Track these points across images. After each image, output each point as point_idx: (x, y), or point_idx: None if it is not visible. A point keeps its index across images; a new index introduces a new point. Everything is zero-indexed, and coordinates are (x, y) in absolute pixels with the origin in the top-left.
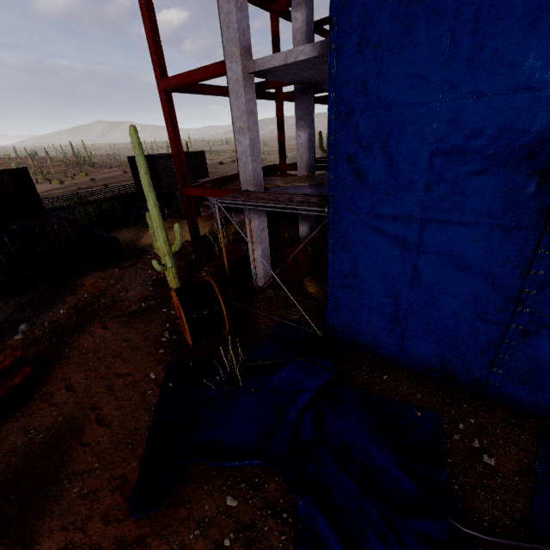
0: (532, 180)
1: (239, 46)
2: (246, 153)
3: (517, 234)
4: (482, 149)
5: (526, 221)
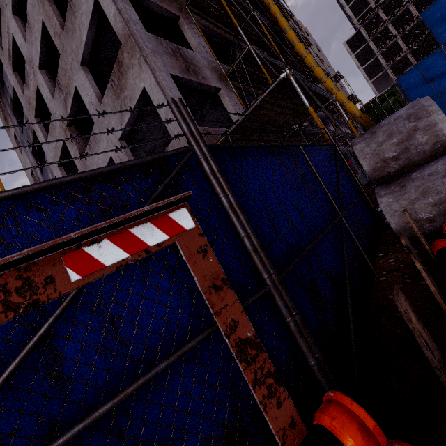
0: (443, 109)
1: None
2: None
3: (445, 113)
4: None
5: (445, 112)
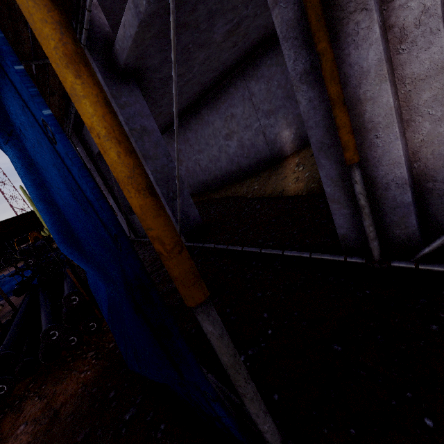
0: None
1: None
2: None
3: None
4: None
5: None
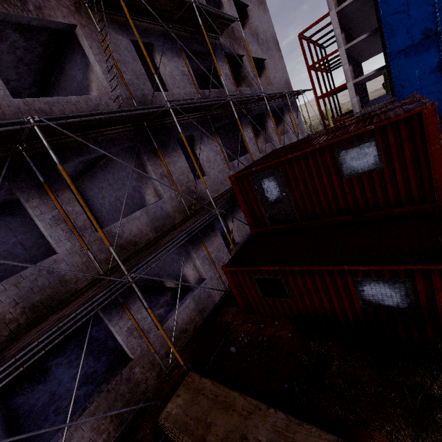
0: (438, 72)
1: (351, 78)
2: (355, 103)
3: (440, 81)
4: (427, 72)
5: (440, 79)
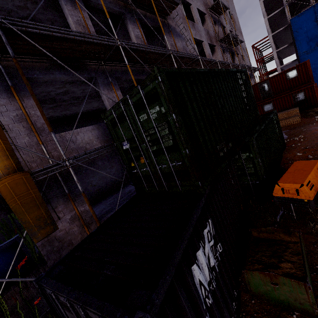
0: None
1: (279, 65)
2: None
3: None
4: None
5: None
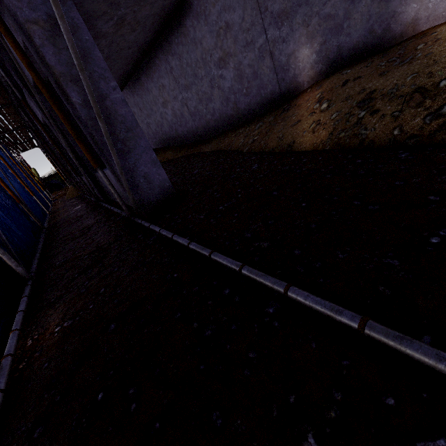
0: None
1: None
2: None
3: None
4: None
5: None
